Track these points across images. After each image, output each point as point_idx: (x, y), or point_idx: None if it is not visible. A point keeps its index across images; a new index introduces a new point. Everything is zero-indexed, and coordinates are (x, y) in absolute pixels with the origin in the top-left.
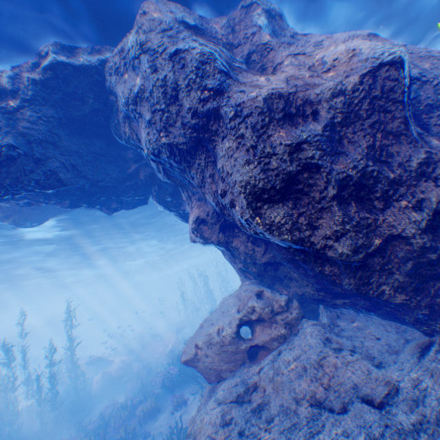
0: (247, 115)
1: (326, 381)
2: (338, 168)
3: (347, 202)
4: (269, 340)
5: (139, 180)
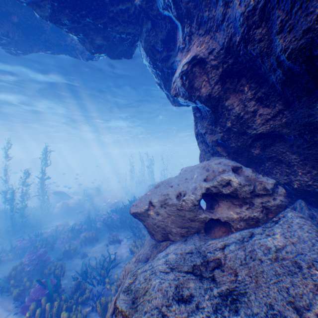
0: None
1: None
2: None
3: None
4: (236, 219)
5: (132, 7)
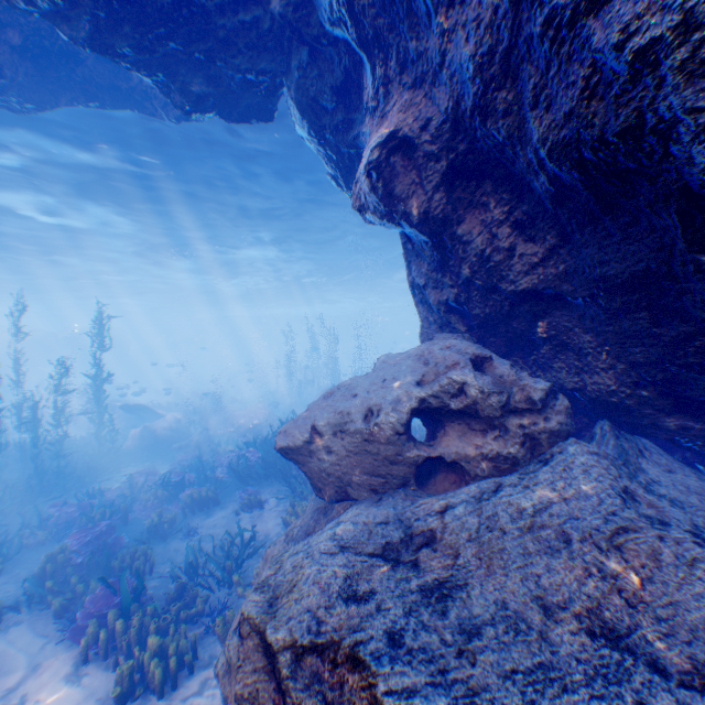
0: None
1: (632, 588)
2: None
3: None
4: (474, 458)
5: (266, 16)
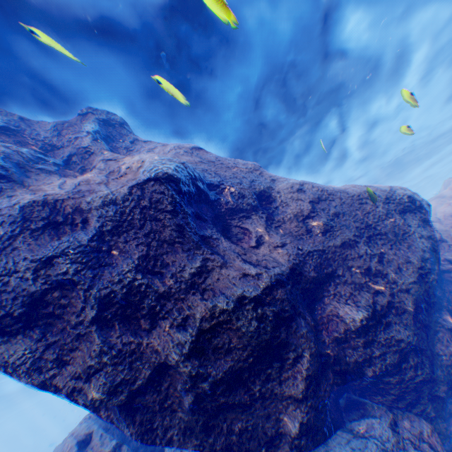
0: None
1: None
2: (102, 283)
3: (111, 324)
4: None
5: None
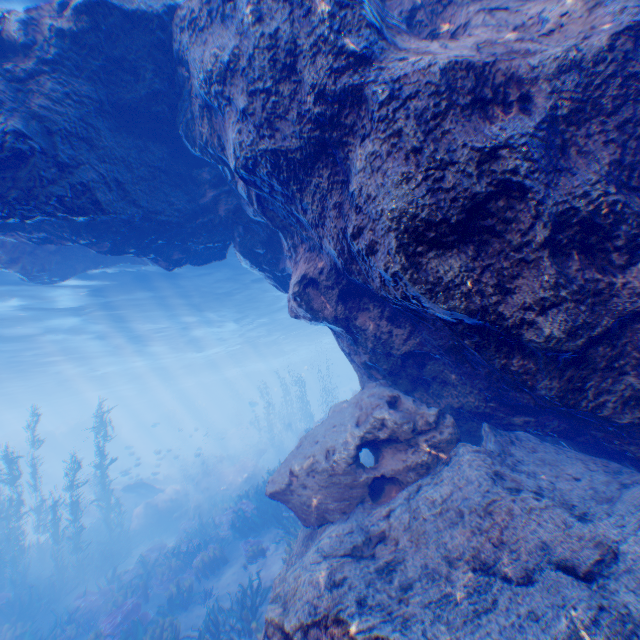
0: (411, 96)
1: (496, 535)
2: (557, 195)
3: (566, 253)
4: (404, 471)
5: (217, 217)
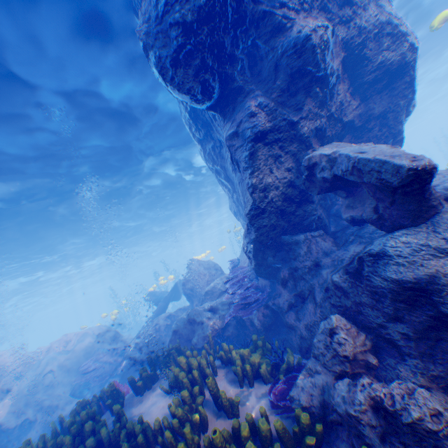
0: None
1: None
2: None
3: None
4: None
5: None
